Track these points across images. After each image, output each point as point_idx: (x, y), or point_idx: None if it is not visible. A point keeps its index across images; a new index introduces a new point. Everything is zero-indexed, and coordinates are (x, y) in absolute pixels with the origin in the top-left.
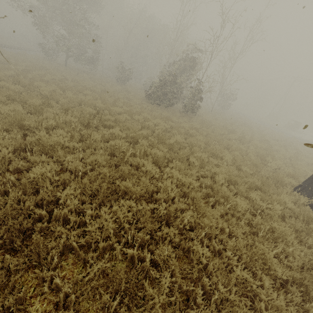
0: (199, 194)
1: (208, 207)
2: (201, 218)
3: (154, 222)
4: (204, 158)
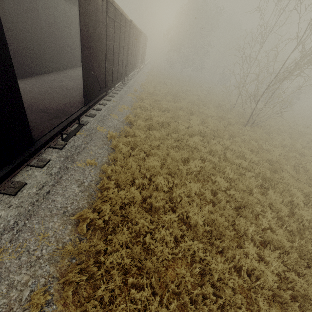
0: None
1: None
2: None
3: None
4: None
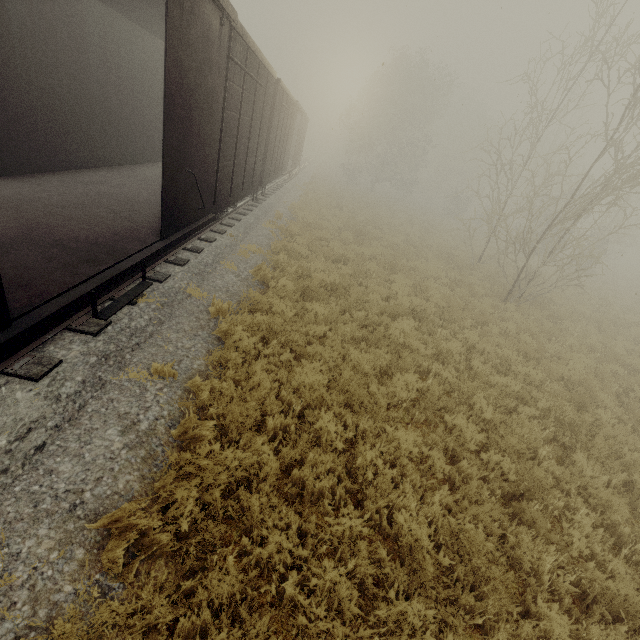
0: None
1: None
2: None
3: None
4: None
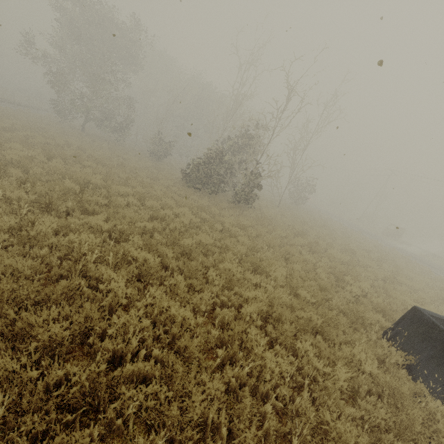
0: (195, 342)
1: (212, 369)
2: (171, 401)
3: (52, 412)
4: (235, 273)
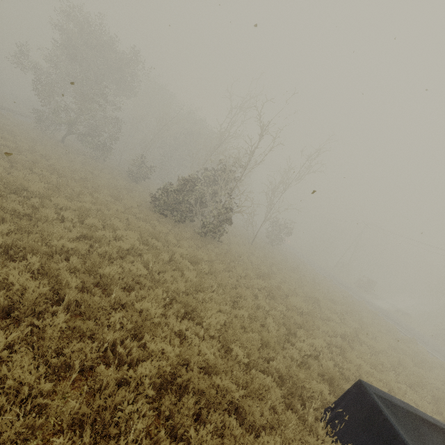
0: (14, 427)
1: None
2: None
3: None
4: (153, 315)
